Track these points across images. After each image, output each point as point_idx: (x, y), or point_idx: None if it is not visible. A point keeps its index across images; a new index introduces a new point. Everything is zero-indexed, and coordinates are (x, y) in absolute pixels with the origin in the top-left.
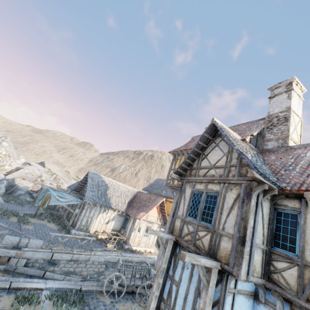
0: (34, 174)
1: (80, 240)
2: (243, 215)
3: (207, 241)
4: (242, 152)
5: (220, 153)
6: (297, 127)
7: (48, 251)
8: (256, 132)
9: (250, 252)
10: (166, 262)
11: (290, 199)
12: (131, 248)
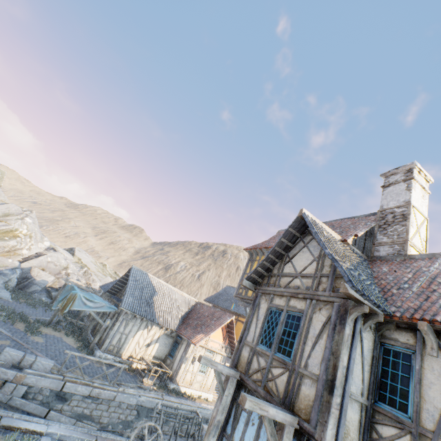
0: (58, 264)
1: (106, 367)
2: (334, 347)
3: (283, 384)
4: (335, 258)
5: (309, 256)
6: (420, 229)
7: (59, 378)
8: (362, 231)
9: (341, 404)
10: (224, 412)
11: (402, 330)
12: (179, 389)
